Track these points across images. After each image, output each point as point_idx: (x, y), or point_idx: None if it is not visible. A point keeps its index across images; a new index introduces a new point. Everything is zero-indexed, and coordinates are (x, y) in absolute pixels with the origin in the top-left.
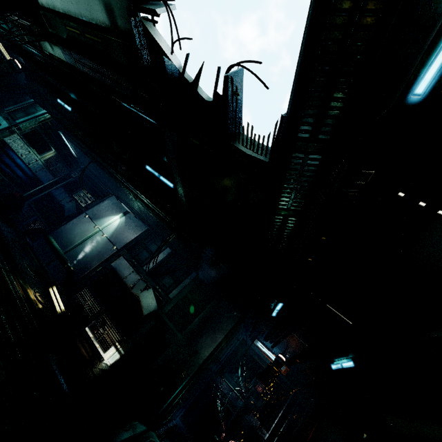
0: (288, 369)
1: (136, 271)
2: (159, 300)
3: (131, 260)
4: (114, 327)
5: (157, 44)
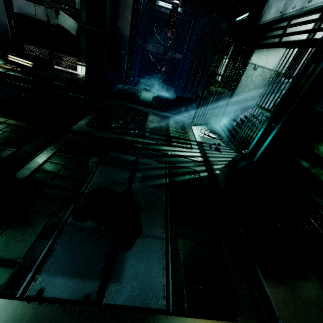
0: (184, 9)
1: (36, 3)
2: (74, 16)
3: None
4: (67, 55)
5: None
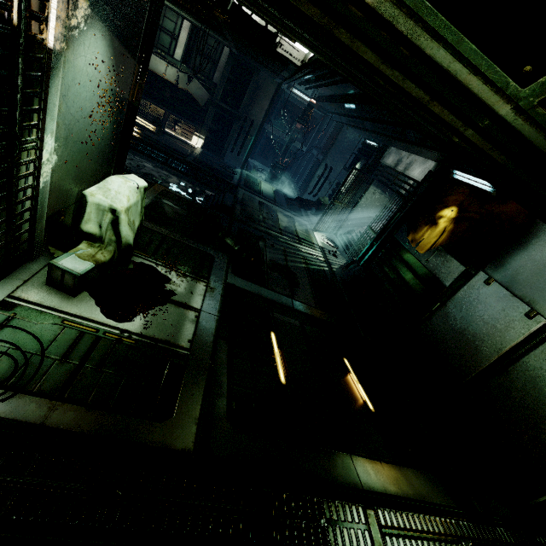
0: (318, 105)
1: (169, 64)
2: (206, 87)
3: (157, 52)
4: (186, 123)
5: None
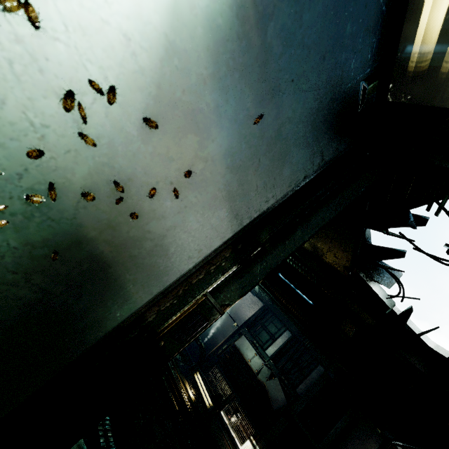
0: None
1: (259, 354)
2: (286, 392)
3: (252, 341)
4: (247, 417)
5: (370, 288)
